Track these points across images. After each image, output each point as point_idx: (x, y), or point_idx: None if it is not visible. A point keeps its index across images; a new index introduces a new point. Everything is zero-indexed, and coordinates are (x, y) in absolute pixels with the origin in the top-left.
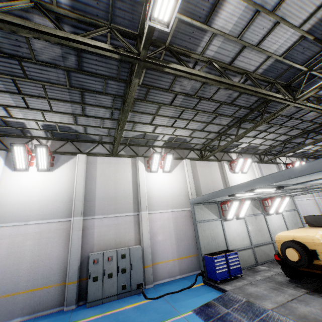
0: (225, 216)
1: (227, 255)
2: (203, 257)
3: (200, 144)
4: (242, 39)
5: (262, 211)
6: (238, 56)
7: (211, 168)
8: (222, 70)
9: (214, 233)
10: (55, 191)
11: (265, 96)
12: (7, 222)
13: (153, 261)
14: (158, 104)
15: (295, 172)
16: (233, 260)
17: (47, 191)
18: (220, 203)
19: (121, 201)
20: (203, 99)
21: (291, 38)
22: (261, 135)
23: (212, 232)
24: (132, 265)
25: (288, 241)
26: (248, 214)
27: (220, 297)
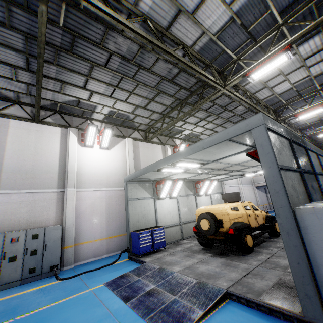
0: (159, 195)
1: (153, 230)
2: (130, 233)
3: (145, 124)
4: (178, 0)
5: (194, 192)
6: (175, 22)
7: (154, 151)
8: (157, 32)
9: (145, 211)
10: None
11: (199, 74)
12: None
13: (77, 241)
14: (89, 62)
15: (208, 142)
16: (159, 235)
17: None
18: (156, 183)
19: (41, 175)
20: (142, 69)
21: (222, 16)
22: (202, 123)
23: (143, 209)
24: (46, 246)
25: (203, 213)
26: (181, 194)
27: (137, 268)
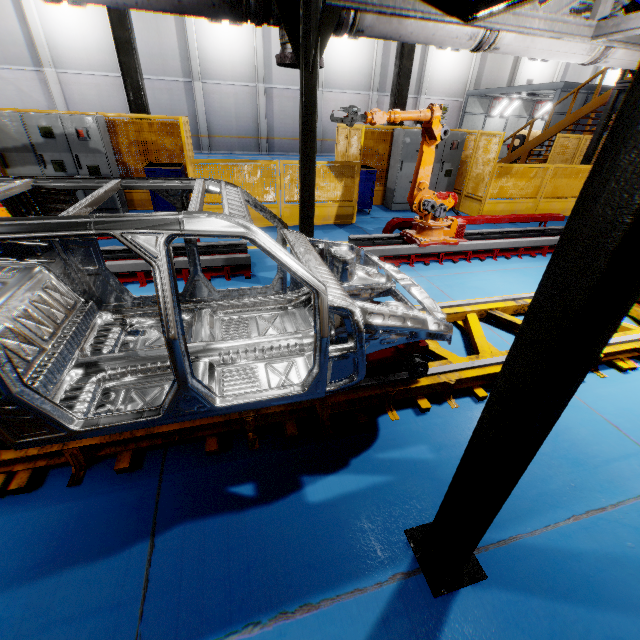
0: (491, 113)
1: None
2: None
3: None
4: None
5: (529, 115)
6: None
7: None
8: None
9: (474, 126)
10: (360, 64)
11: None
12: (332, 88)
13: None
14: None
15: (537, 88)
16: None
17: (354, 63)
18: (493, 99)
19: None
20: None
21: None
22: None
23: (473, 125)
24: None
25: (520, 134)
26: (513, 115)
27: None
